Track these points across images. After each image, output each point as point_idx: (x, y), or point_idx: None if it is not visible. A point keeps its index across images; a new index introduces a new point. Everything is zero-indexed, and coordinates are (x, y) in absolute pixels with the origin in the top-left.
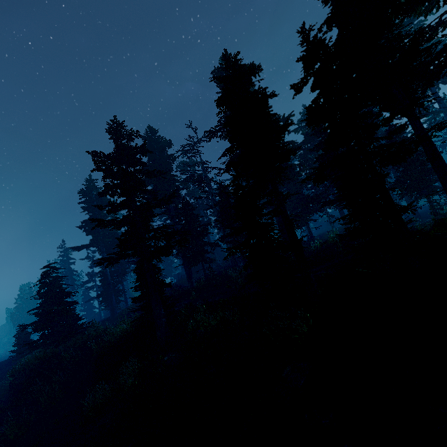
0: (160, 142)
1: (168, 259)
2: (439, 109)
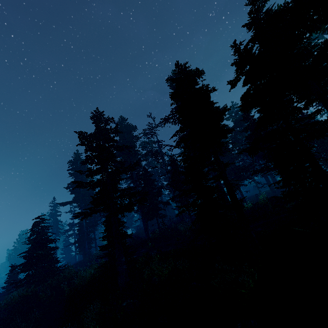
0: (128, 127)
1: (130, 214)
2: None
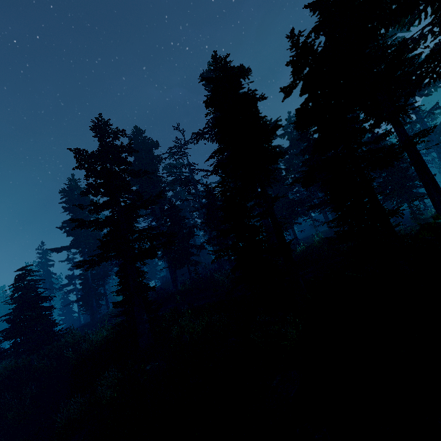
0: (146, 143)
1: (153, 261)
2: (415, 120)
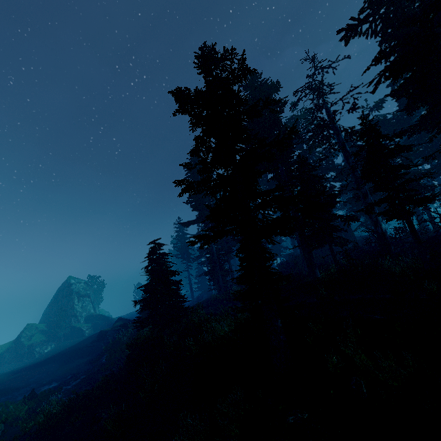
0: (264, 88)
1: (276, 237)
2: None
